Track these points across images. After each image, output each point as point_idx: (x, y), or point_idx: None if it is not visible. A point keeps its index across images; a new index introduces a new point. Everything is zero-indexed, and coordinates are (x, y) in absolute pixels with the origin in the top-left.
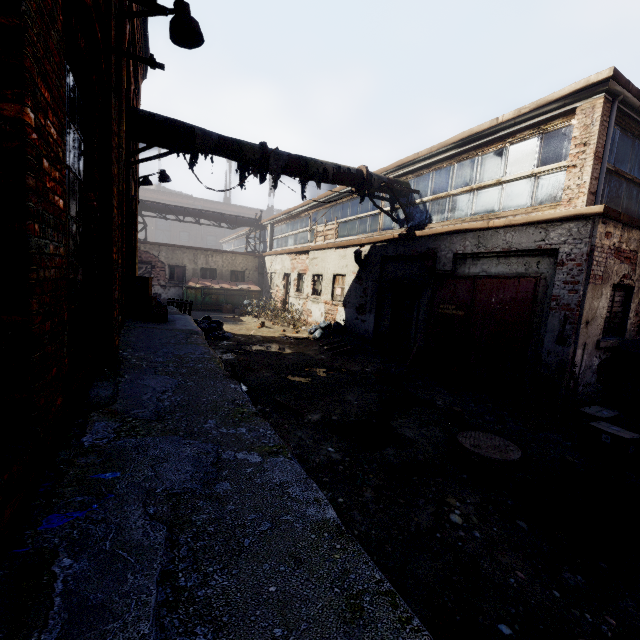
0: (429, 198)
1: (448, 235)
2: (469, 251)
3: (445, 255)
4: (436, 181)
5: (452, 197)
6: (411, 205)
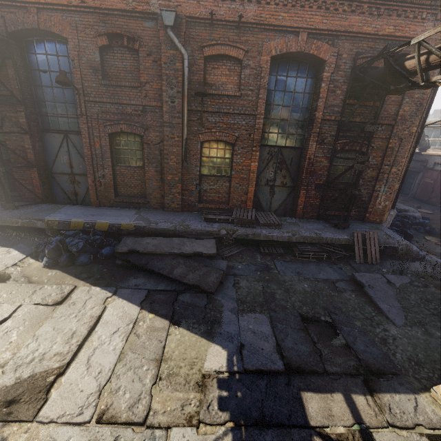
0: (431, 139)
1: (434, 156)
2: (439, 162)
3: (431, 162)
4: (435, 133)
5: (440, 141)
6: (423, 140)
